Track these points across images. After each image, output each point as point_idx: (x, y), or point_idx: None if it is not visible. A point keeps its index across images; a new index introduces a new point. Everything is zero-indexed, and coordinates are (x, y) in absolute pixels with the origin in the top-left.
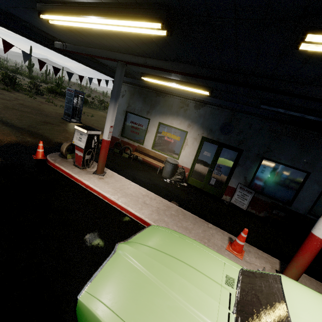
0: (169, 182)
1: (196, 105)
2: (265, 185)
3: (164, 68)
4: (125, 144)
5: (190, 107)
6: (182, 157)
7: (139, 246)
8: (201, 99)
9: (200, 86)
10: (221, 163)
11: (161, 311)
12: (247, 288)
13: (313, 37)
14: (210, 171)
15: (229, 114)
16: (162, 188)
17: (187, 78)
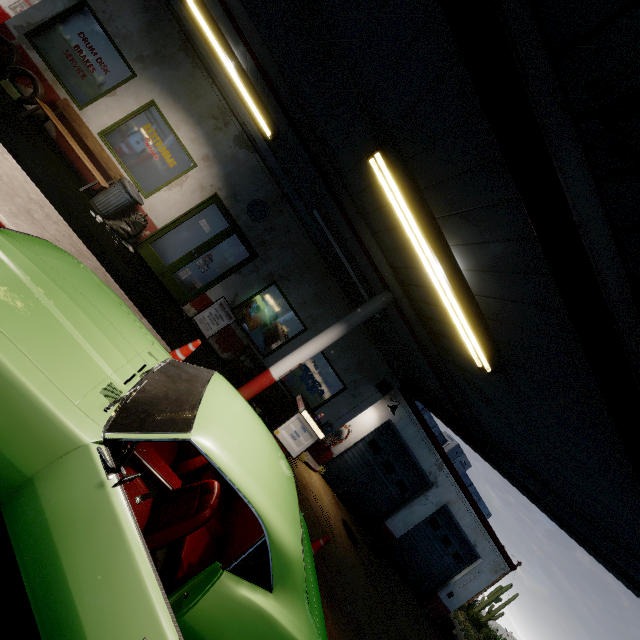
0: (101, 223)
1: (240, 138)
2: (254, 320)
3: (240, 24)
4: (27, 65)
5: (229, 131)
6: (158, 200)
7: (17, 243)
8: (253, 136)
9: (267, 113)
10: (217, 255)
11: (39, 323)
12: (172, 368)
13: (379, 158)
14: (191, 256)
15: (274, 194)
16: (80, 221)
17: (259, 80)
